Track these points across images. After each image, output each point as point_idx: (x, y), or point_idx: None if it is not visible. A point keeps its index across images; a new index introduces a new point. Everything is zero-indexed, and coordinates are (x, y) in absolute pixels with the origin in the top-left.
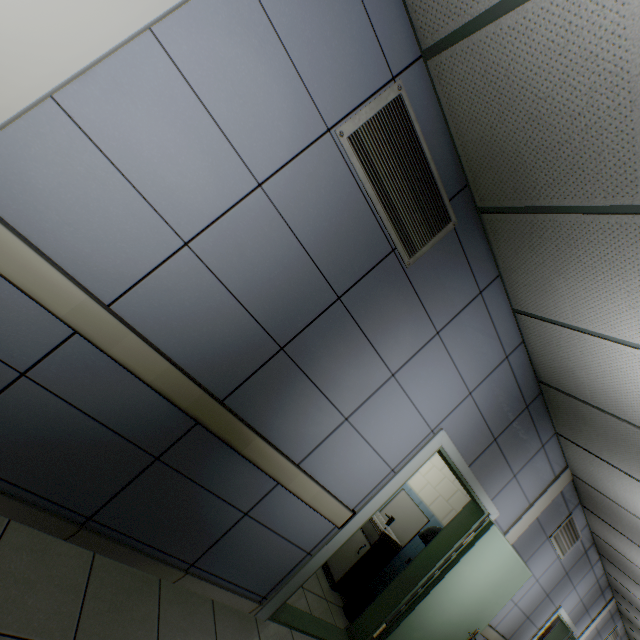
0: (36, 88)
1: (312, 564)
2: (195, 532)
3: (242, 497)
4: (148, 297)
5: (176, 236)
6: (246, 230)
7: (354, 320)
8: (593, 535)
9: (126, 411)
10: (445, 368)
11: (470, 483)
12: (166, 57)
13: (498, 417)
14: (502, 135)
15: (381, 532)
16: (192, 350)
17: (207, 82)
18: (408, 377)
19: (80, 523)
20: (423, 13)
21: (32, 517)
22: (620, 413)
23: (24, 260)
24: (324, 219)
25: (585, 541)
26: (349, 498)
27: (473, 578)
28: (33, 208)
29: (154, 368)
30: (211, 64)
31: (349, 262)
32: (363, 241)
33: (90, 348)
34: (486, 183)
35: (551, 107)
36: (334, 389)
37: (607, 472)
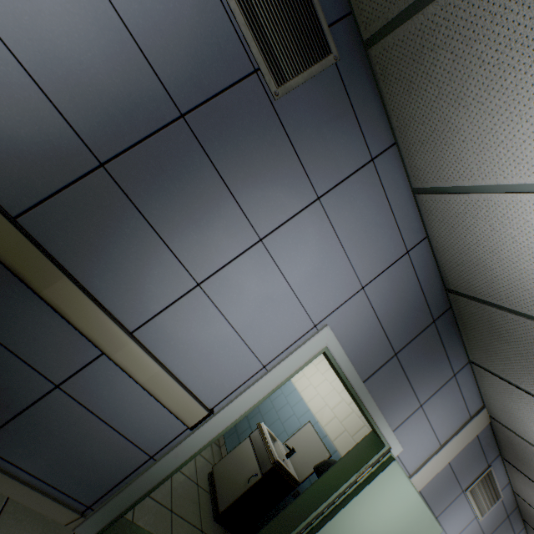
0: None
1: (155, 472)
2: None
3: (51, 362)
4: None
5: None
6: None
7: (205, 152)
8: (516, 497)
9: None
10: (330, 247)
11: (365, 403)
12: None
13: (399, 327)
14: None
15: (274, 461)
16: None
17: None
18: (281, 248)
19: None
20: None
21: None
22: None
23: None
24: (158, 0)
25: (507, 503)
26: (206, 393)
27: (370, 525)
28: None
29: None
30: None
31: (195, 70)
32: (214, 47)
33: None
34: None
35: None
36: (180, 240)
37: (529, 407)
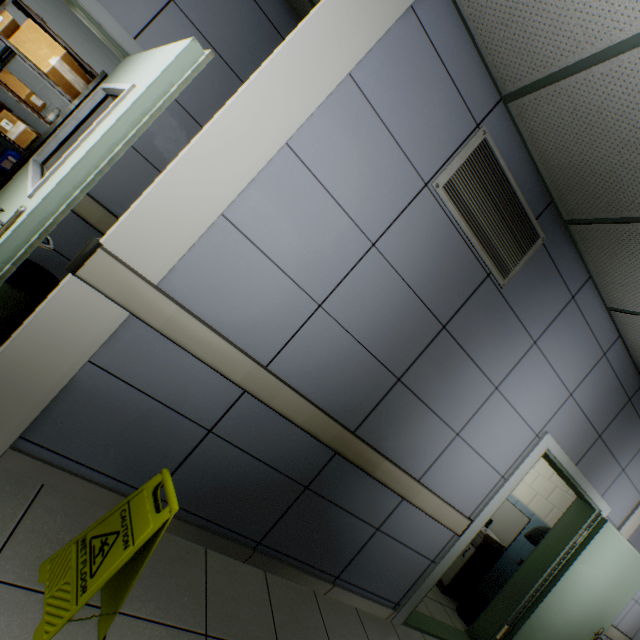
0: (214, 212)
1: (437, 571)
2: (338, 548)
3: (374, 514)
4: (294, 354)
5: (312, 301)
6: (364, 284)
7: (458, 344)
8: None
9: (282, 450)
10: (544, 374)
11: (578, 482)
12: (298, 161)
13: (600, 413)
14: (593, 159)
15: (484, 534)
16: (328, 392)
17: (329, 172)
18: (510, 388)
19: (252, 547)
20: (504, 67)
21: (220, 545)
22: None
23: (211, 343)
24: (427, 261)
25: None
26: (464, 507)
27: (591, 576)
28: (212, 301)
29: (303, 413)
30: (331, 157)
31: (450, 294)
32: (461, 273)
33: (254, 403)
34: (574, 199)
35: None
36: (445, 408)
37: None
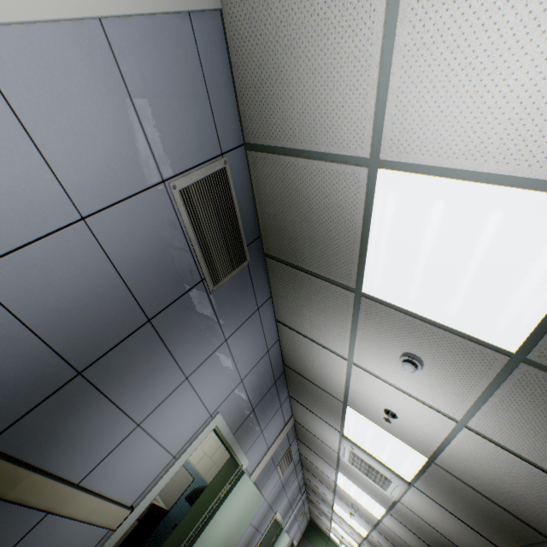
0: None
1: None
2: None
3: None
4: None
5: None
6: (58, 260)
7: (160, 337)
8: (301, 455)
9: None
10: (228, 365)
11: (233, 447)
12: None
13: (258, 393)
14: (288, 219)
15: (151, 505)
16: None
17: (36, 108)
18: (199, 377)
19: None
20: (250, 121)
21: None
22: (326, 388)
23: None
24: (147, 253)
25: (296, 460)
26: (129, 496)
27: (226, 520)
28: None
29: None
30: (45, 93)
31: (164, 290)
32: (179, 272)
33: None
34: (273, 241)
35: (318, 219)
36: (131, 401)
37: (314, 419)
